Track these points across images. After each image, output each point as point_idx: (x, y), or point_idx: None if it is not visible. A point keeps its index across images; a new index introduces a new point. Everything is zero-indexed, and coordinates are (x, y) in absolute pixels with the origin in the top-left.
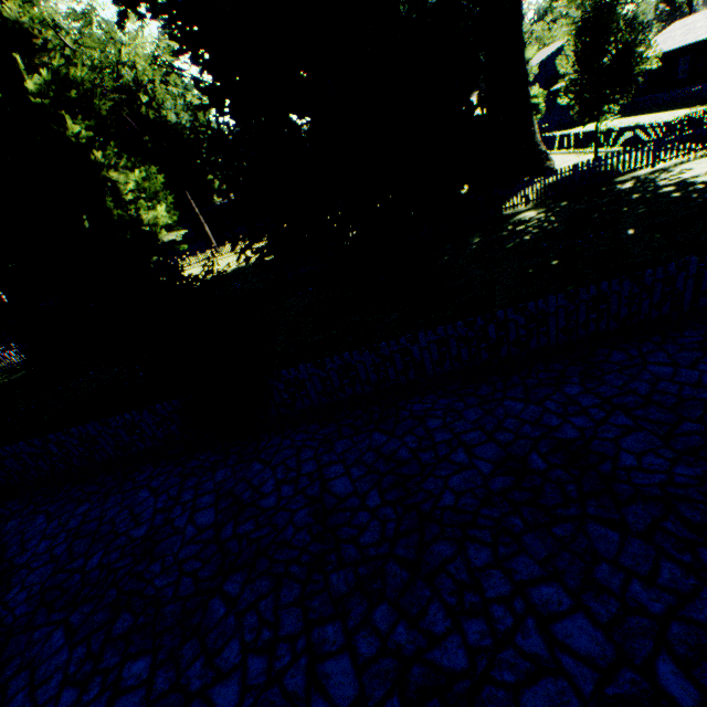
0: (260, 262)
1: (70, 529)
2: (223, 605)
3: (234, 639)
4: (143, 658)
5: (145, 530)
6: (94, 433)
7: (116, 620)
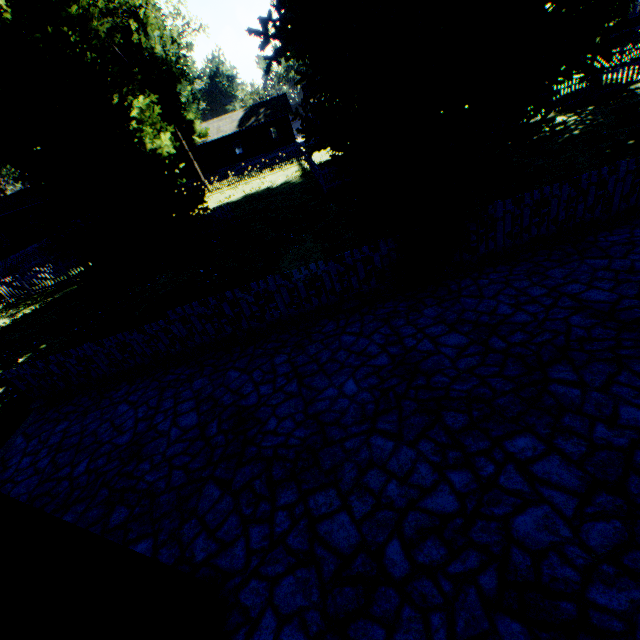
0: (269, 188)
1: (284, 374)
2: (571, 388)
3: (621, 405)
4: (520, 437)
5: (387, 359)
6: (272, 288)
7: (442, 419)
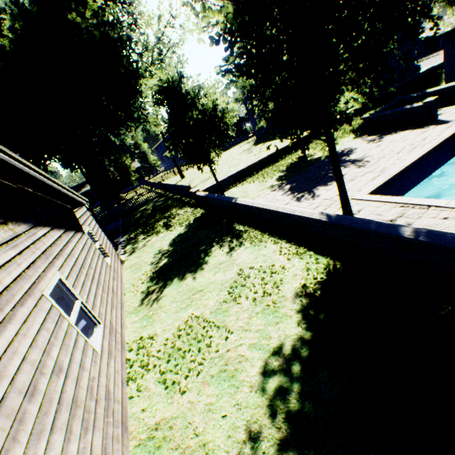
0: None
1: None
2: None
3: None
4: None
5: None
6: None
7: None
